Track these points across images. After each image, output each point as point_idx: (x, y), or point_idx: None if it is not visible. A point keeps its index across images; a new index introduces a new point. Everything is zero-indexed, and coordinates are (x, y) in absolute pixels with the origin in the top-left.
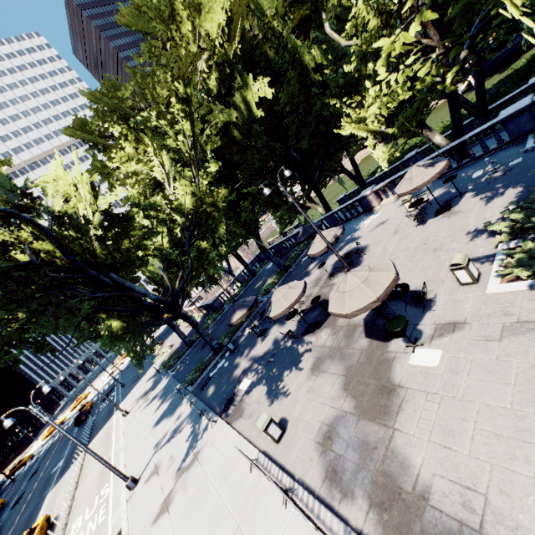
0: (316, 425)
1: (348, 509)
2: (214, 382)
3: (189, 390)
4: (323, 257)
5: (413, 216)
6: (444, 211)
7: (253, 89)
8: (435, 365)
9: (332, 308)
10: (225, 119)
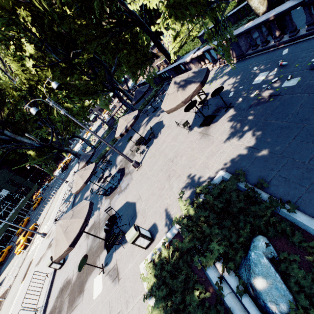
0: (66, 275)
1: None
2: (81, 193)
3: None
4: (151, 116)
5: (196, 111)
6: (206, 123)
7: None
8: (94, 298)
9: None
10: None
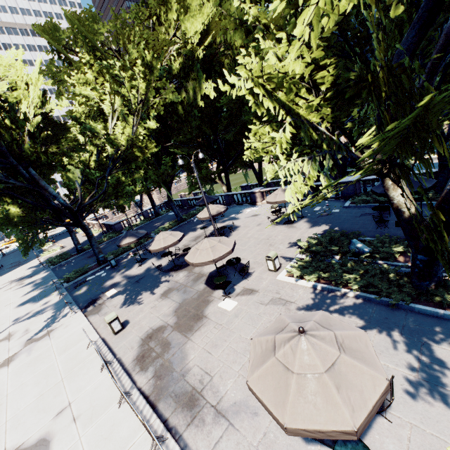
0: (146, 328)
1: (140, 377)
2: (88, 285)
3: (63, 286)
4: (210, 223)
5: (273, 219)
6: (289, 223)
7: (202, 85)
8: (230, 310)
9: (187, 257)
10: (172, 97)
